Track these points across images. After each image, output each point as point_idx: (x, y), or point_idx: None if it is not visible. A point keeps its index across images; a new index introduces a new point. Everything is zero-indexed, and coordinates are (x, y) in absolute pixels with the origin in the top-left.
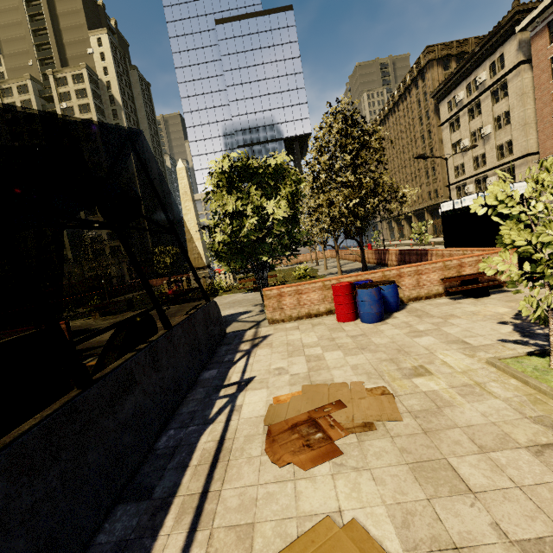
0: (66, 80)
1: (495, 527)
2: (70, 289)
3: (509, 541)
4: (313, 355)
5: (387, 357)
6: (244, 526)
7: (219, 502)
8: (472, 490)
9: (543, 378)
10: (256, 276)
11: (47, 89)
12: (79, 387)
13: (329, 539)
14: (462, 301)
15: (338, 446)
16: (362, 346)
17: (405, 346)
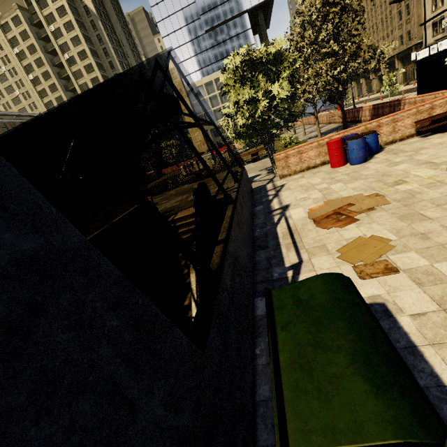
0: (46, 1)
1: (442, 226)
2: None
3: None
4: (322, 188)
5: (375, 180)
6: (321, 246)
7: (304, 243)
8: (431, 218)
9: None
10: (265, 146)
11: (34, 15)
12: (231, 203)
13: (363, 241)
14: (431, 137)
15: (356, 218)
16: (355, 178)
17: (387, 172)
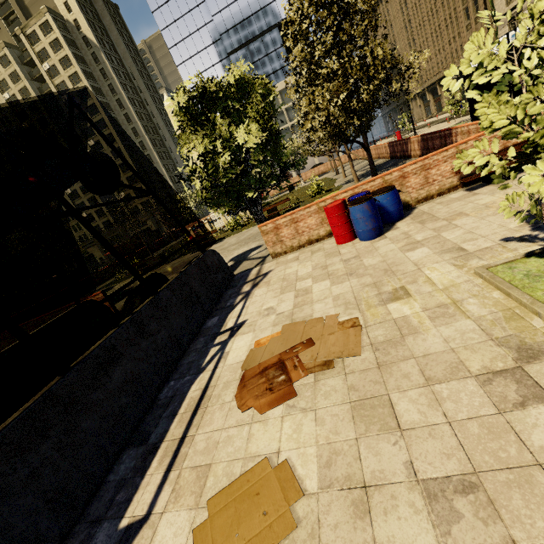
0: (37, 35)
1: (408, 466)
2: (122, 250)
3: (416, 480)
4: (302, 289)
5: (371, 281)
6: (204, 467)
7: (191, 446)
8: (401, 427)
9: (530, 286)
10: (251, 212)
11: (25, 52)
12: (59, 375)
13: (261, 479)
14: (480, 190)
15: (295, 387)
16: (351, 272)
17: (394, 265)
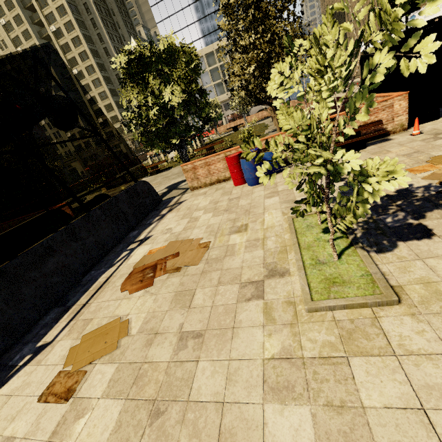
0: None
1: (181, 325)
2: (98, 167)
3: (180, 331)
4: (194, 217)
5: (234, 217)
6: (89, 320)
7: (88, 308)
8: (190, 307)
9: (303, 233)
10: (179, 153)
11: None
12: (9, 260)
13: (112, 327)
14: None
15: (155, 281)
16: (228, 208)
17: (253, 207)
